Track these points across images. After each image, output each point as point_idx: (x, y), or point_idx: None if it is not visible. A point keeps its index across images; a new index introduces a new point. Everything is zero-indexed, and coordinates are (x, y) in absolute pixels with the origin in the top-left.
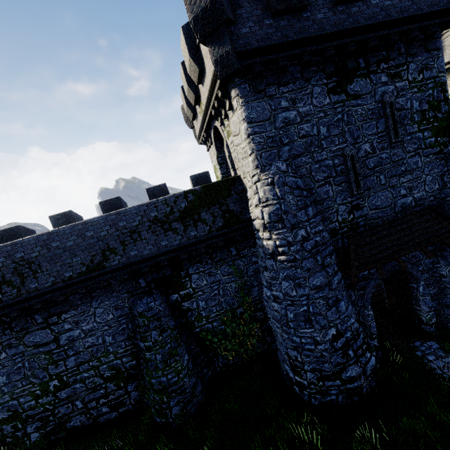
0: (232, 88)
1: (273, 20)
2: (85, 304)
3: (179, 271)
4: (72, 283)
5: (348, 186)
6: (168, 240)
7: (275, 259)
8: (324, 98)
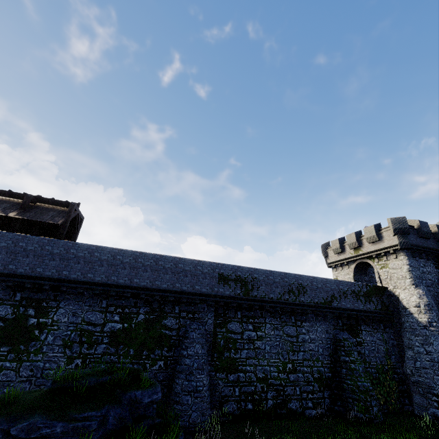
0: (401, 252)
1: (419, 238)
2: (314, 321)
3: (357, 325)
4: (317, 305)
5: None
6: (358, 304)
7: (427, 329)
8: (434, 268)
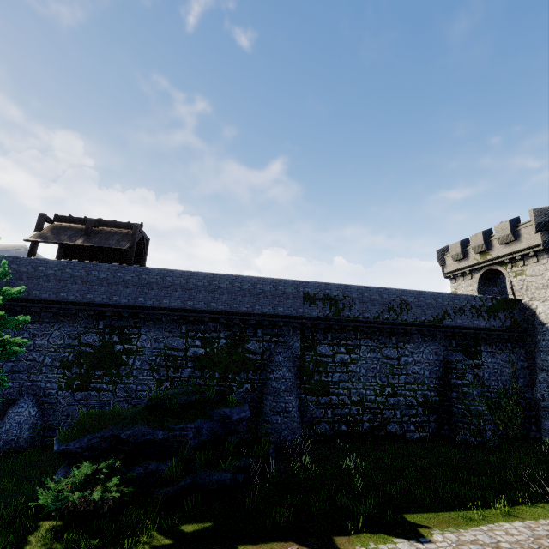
0: (545, 254)
1: None
2: (419, 342)
3: (475, 345)
4: (424, 324)
5: None
6: (478, 321)
7: None
8: None
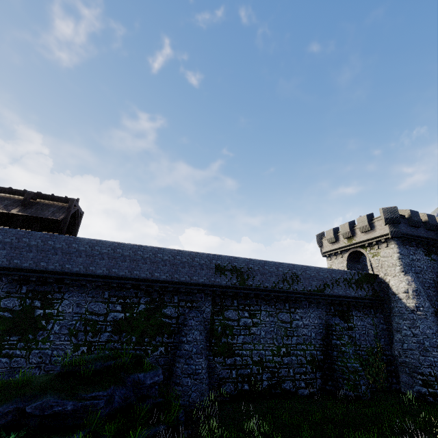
0: (392, 241)
1: (409, 227)
2: (307, 308)
3: (348, 311)
4: (310, 293)
5: (437, 294)
6: (349, 291)
7: (414, 313)
8: (423, 256)
